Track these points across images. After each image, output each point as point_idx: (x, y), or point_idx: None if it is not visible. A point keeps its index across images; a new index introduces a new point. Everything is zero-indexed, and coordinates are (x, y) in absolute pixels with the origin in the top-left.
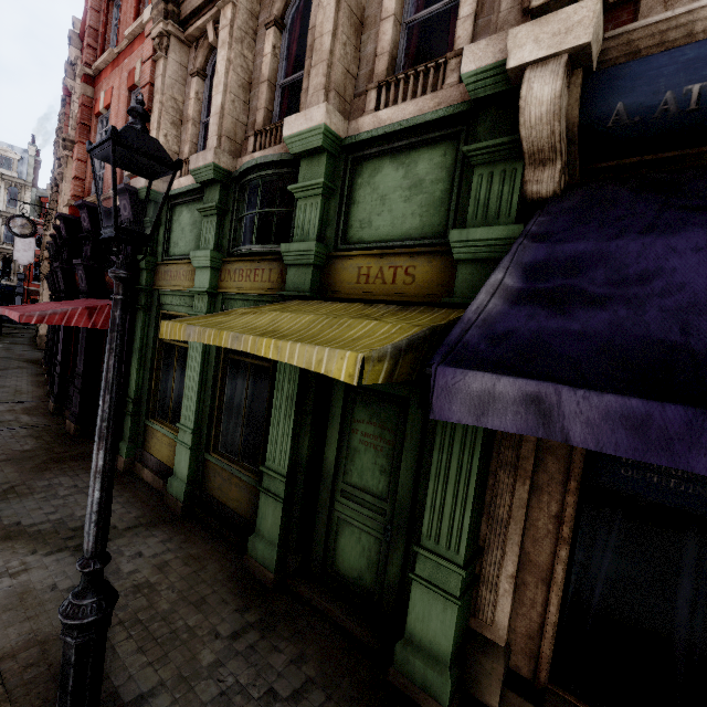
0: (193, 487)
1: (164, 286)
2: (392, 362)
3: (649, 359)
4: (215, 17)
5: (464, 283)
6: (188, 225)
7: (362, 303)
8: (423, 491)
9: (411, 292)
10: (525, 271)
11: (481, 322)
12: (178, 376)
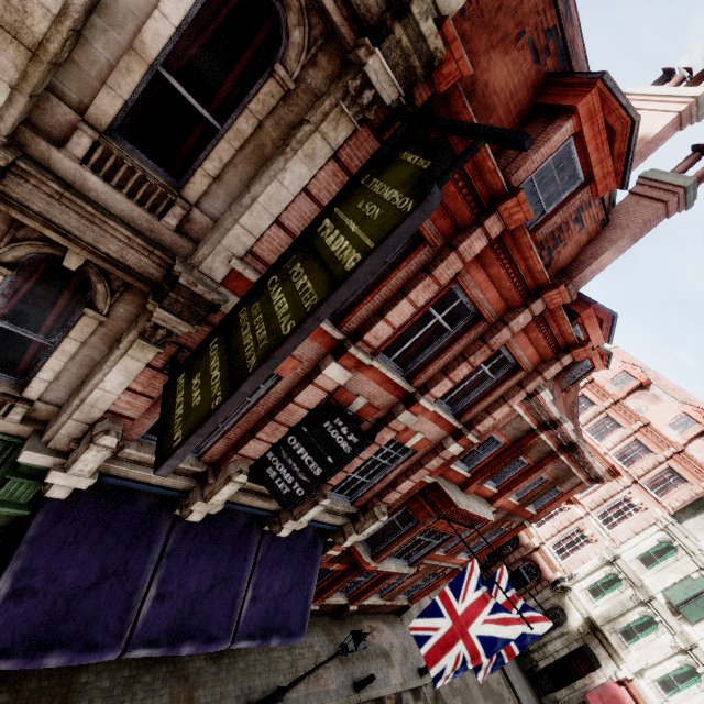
0: None
1: None
2: None
3: (38, 621)
4: None
5: None
6: None
7: None
8: None
9: None
10: (15, 576)
11: None
12: None
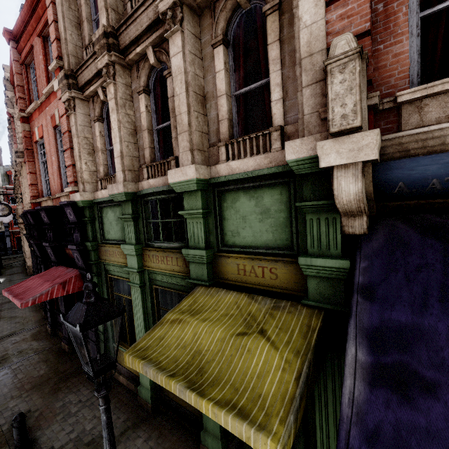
0: (155, 392)
1: (106, 260)
2: (295, 424)
3: None
4: (102, 84)
5: (314, 290)
6: (114, 221)
7: (246, 293)
8: (311, 413)
9: (277, 284)
10: (368, 339)
11: (355, 416)
12: (128, 313)
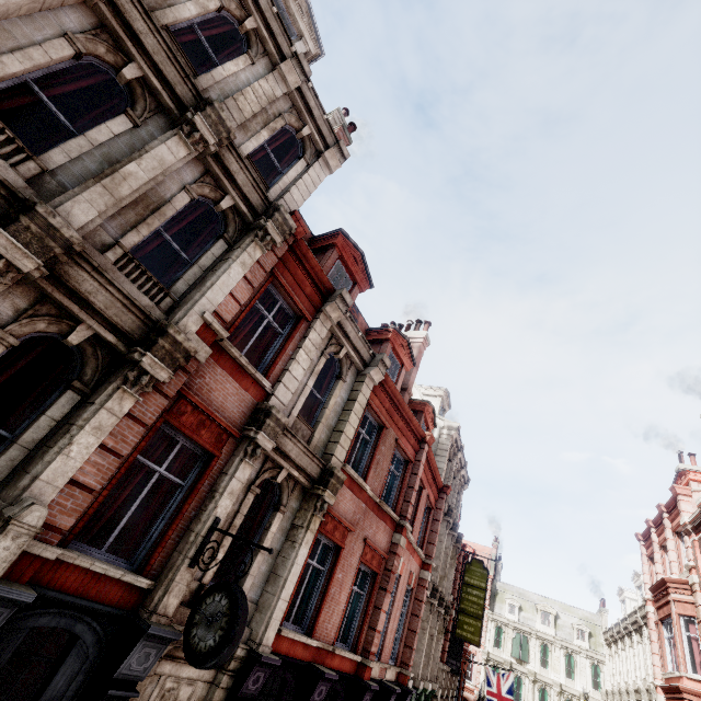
0: None
1: None
2: None
3: None
4: None
5: None
6: None
7: None
8: None
9: None
10: None
11: None
12: None
